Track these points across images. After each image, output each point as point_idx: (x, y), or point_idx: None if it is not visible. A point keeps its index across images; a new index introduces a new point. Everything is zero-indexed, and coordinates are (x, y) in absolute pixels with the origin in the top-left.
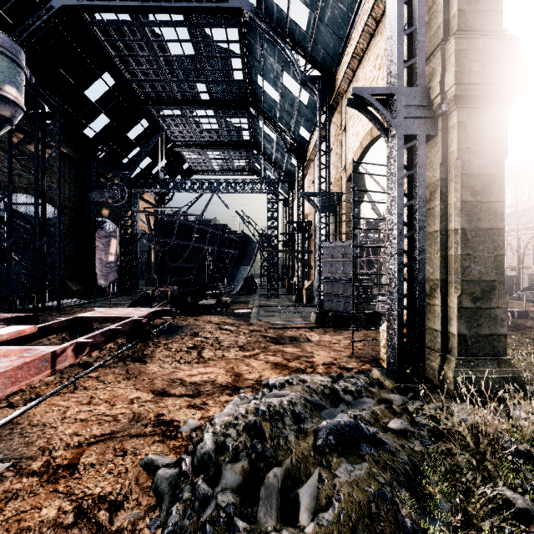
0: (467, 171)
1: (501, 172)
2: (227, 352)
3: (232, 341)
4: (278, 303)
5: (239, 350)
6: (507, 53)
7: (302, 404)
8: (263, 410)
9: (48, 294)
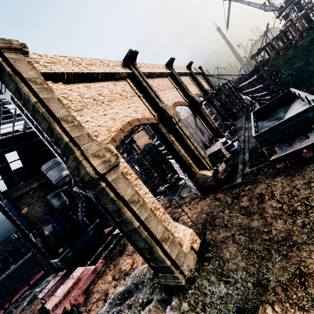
0: (110, 211)
1: (118, 207)
2: None
3: None
4: None
5: None
6: (79, 165)
7: (124, 293)
8: (111, 299)
9: None
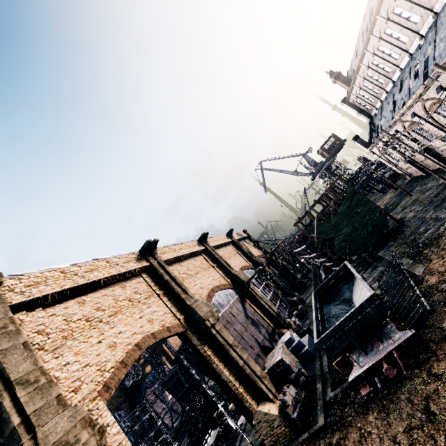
0: None
1: None
2: None
3: None
4: None
5: None
6: None
7: None
8: None
9: None
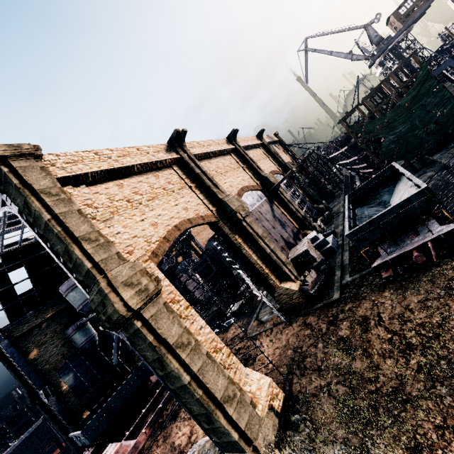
0: (149, 360)
1: (159, 355)
2: None
3: None
4: None
5: None
6: (105, 299)
7: None
8: None
9: None
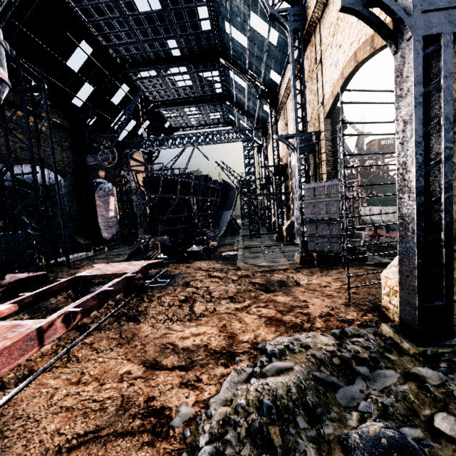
0: None
1: None
2: (218, 305)
3: (222, 291)
4: (260, 243)
5: (230, 302)
6: None
7: (312, 387)
8: (268, 406)
9: (62, 249)
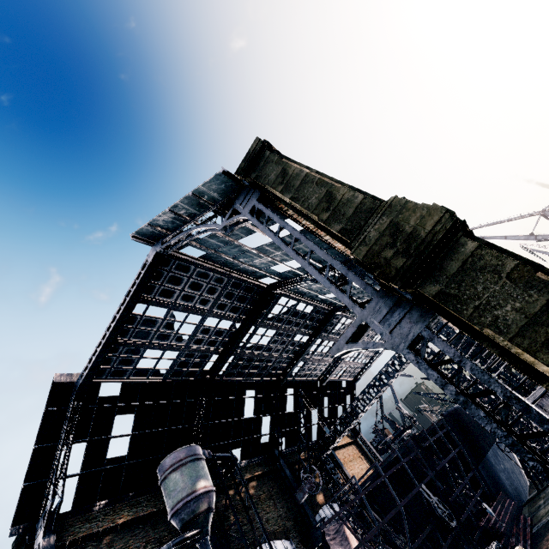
0: (511, 330)
1: None
2: None
3: None
4: None
5: None
6: (400, 214)
7: None
8: None
9: None
